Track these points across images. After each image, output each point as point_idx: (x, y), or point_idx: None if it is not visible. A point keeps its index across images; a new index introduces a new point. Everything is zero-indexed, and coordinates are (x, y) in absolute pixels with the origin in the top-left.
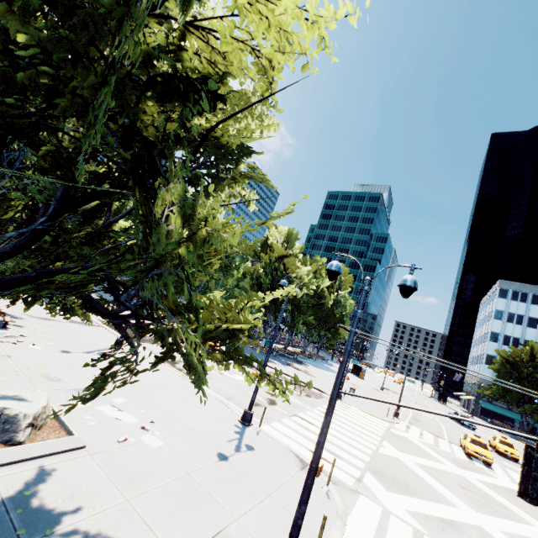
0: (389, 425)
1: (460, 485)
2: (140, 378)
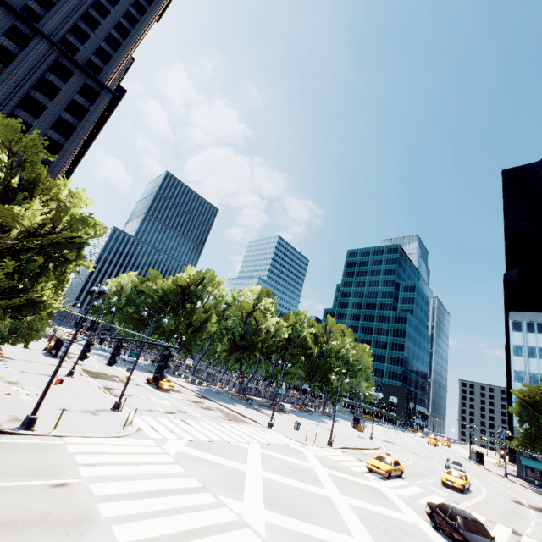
0: (298, 444)
1: (290, 467)
2: (62, 386)
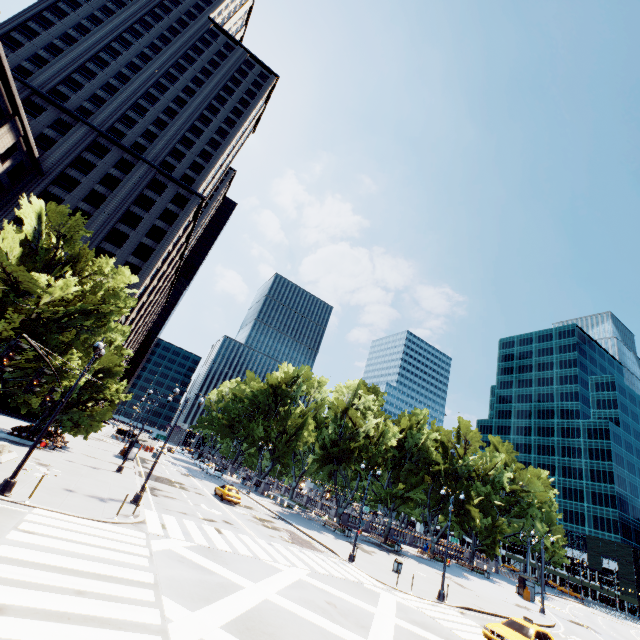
0: (381, 587)
1: (331, 602)
2: (97, 476)
